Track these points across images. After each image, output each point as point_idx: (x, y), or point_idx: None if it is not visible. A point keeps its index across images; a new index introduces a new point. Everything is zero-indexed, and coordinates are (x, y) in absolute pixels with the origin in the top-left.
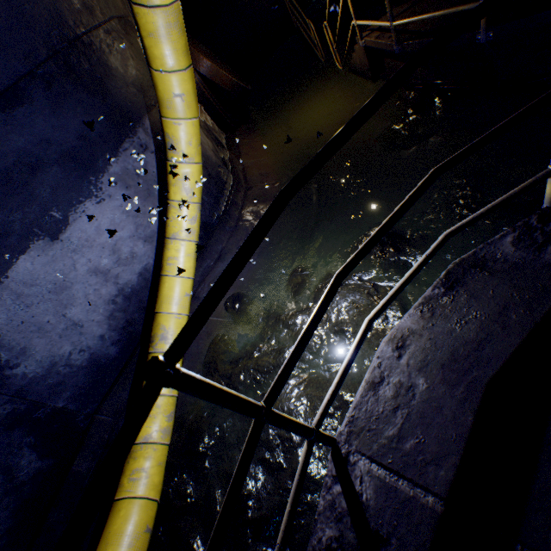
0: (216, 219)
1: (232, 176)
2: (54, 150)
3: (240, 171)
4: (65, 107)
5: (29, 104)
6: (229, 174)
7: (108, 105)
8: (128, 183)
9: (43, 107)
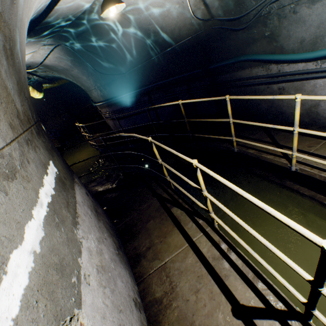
0: None
1: None
2: None
3: None
4: None
5: None
6: None
7: None
8: None
9: None
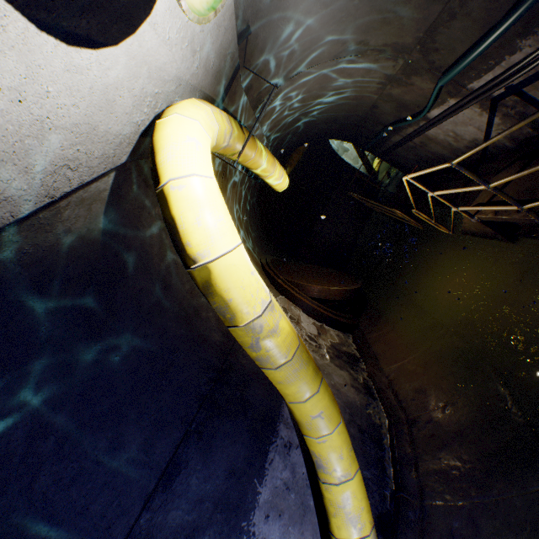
0: (390, 501)
1: (381, 405)
2: (206, 506)
3: (386, 388)
4: (214, 447)
5: (185, 467)
6: (377, 404)
7: (249, 418)
8: (280, 507)
9: (196, 461)
